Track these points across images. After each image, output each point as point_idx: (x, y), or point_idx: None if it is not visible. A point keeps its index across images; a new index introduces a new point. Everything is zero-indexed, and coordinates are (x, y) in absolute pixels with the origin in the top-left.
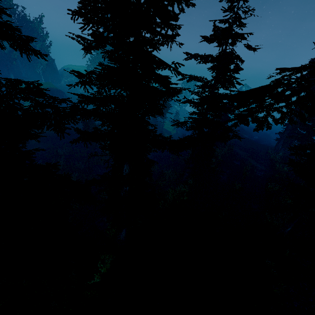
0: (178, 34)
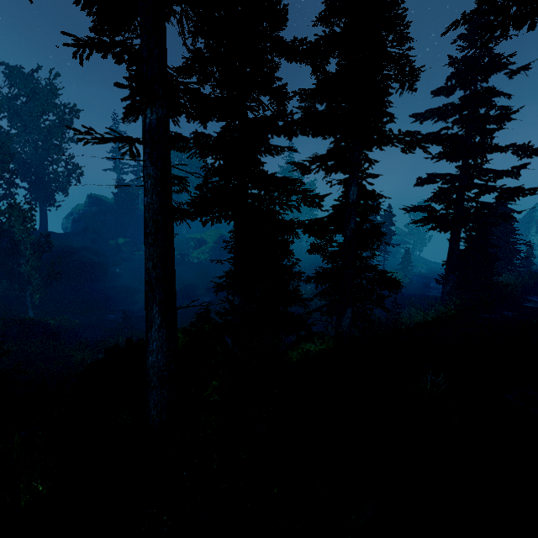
0: (407, 33)
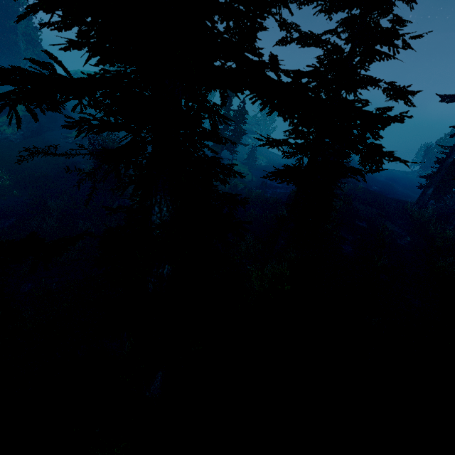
0: None
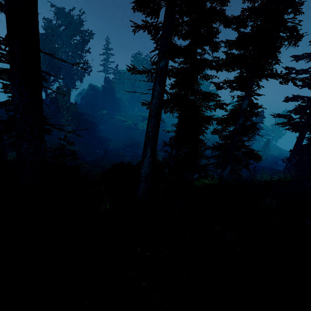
0: (301, 8)
